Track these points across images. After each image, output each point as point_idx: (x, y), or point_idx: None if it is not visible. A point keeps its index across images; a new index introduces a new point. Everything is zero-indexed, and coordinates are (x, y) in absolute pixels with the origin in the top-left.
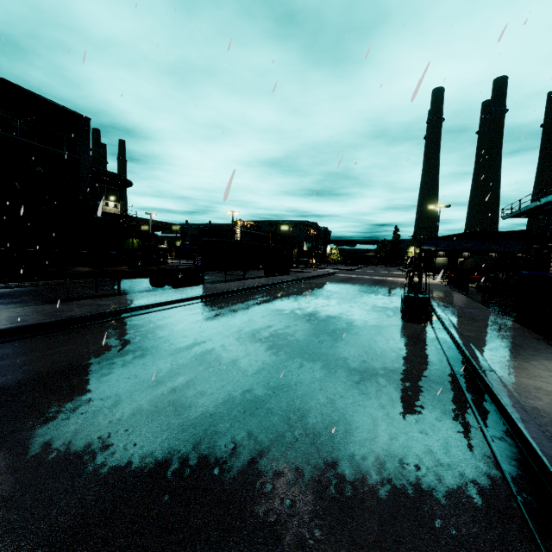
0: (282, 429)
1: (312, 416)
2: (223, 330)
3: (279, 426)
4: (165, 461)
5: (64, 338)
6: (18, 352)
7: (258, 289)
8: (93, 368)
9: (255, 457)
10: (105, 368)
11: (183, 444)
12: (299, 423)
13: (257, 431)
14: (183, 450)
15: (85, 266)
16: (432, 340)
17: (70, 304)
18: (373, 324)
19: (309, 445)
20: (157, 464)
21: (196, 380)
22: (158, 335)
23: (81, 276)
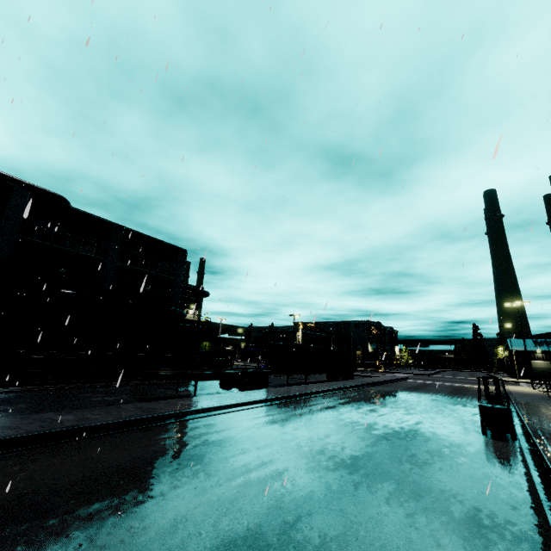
0: (343, 528)
1: (373, 521)
2: (288, 434)
3: (341, 525)
4: (246, 538)
5: (158, 432)
6: (129, 441)
7: (320, 394)
8: (183, 459)
9: (319, 547)
10: (192, 460)
11: (259, 527)
12: (360, 525)
13: (321, 527)
14: (259, 532)
15: (169, 368)
16: (519, 460)
17: (160, 402)
18: (447, 438)
19: (368, 545)
20: (240, 539)
21: (266, 477)
22: (231, 434)
23: (168, 377)
